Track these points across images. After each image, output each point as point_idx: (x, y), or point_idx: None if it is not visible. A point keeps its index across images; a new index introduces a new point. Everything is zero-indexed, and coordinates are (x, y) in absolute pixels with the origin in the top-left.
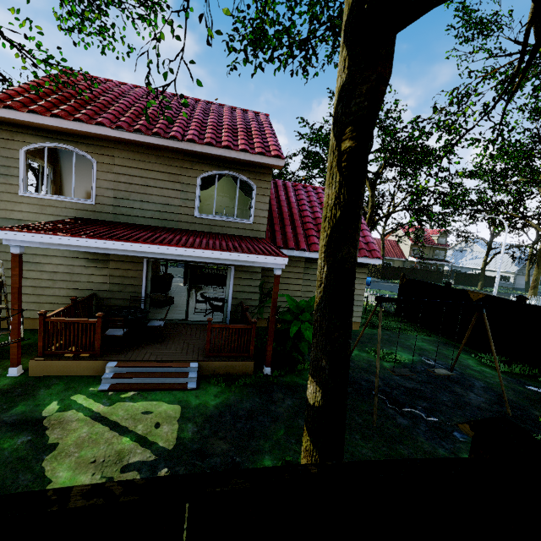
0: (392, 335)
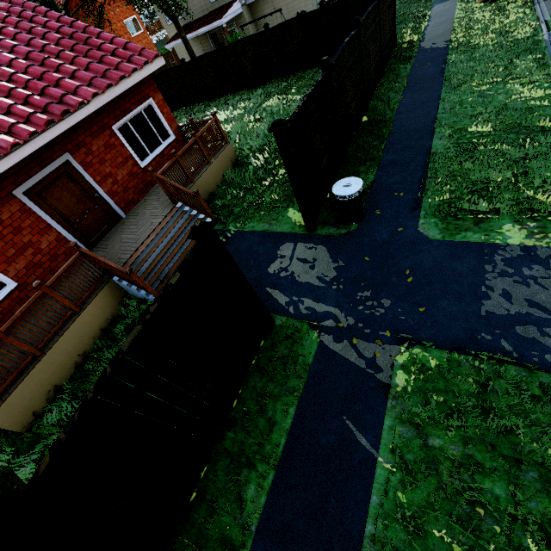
0: None
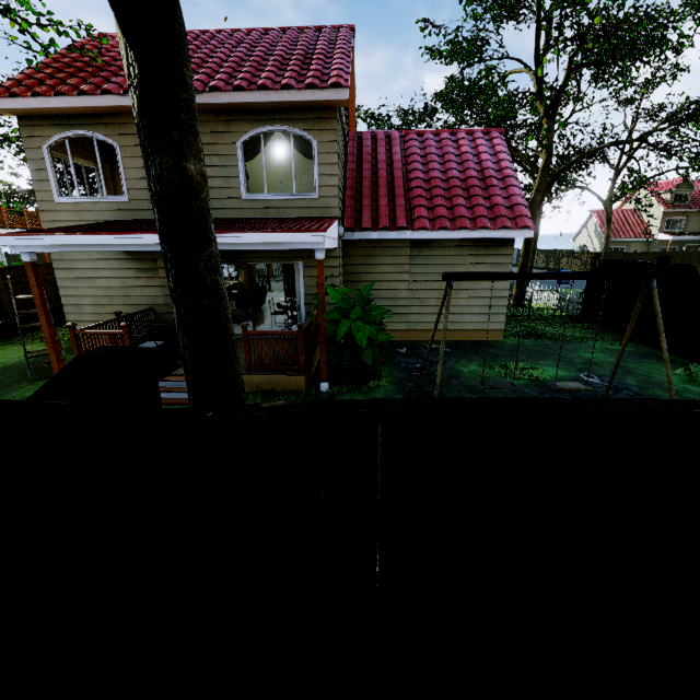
0: (552, 345)
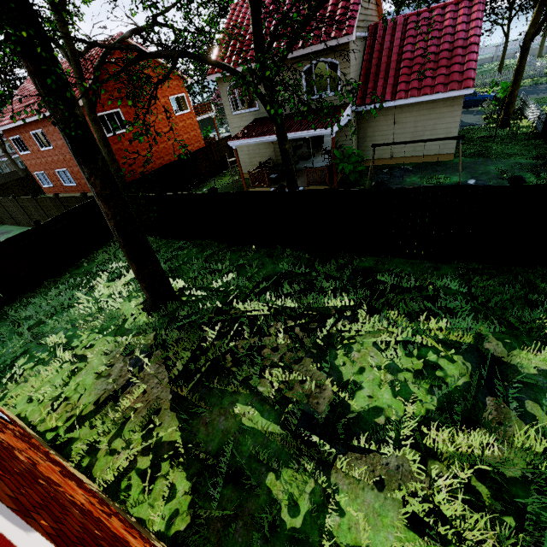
0: (480, 162)
